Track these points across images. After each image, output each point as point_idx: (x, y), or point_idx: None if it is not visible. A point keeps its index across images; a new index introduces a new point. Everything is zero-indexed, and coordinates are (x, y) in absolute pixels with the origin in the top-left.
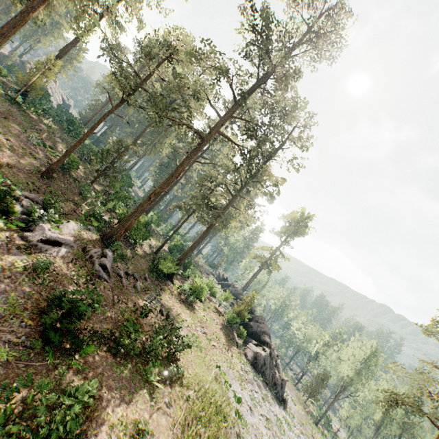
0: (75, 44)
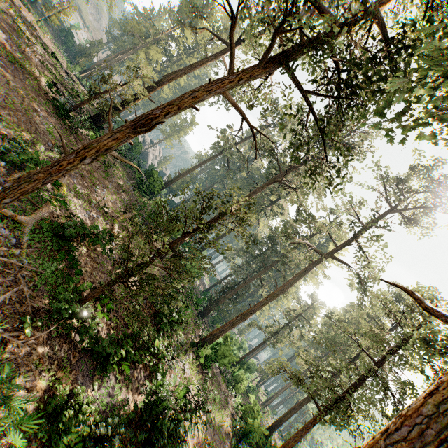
0: (187, 71)
